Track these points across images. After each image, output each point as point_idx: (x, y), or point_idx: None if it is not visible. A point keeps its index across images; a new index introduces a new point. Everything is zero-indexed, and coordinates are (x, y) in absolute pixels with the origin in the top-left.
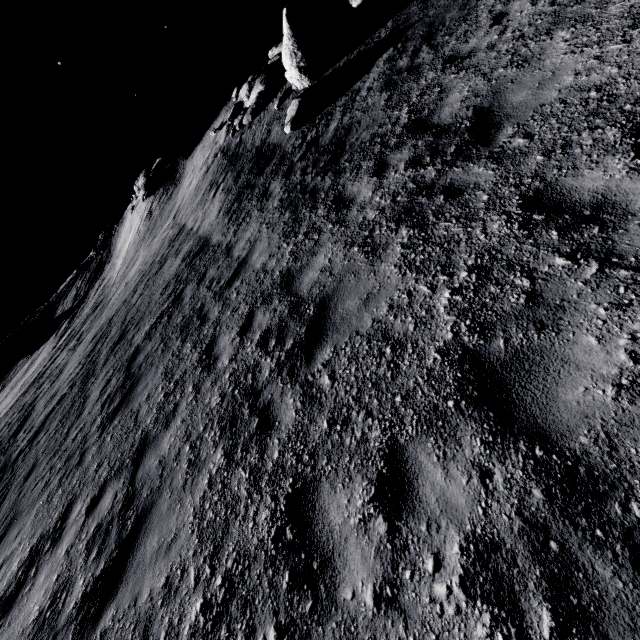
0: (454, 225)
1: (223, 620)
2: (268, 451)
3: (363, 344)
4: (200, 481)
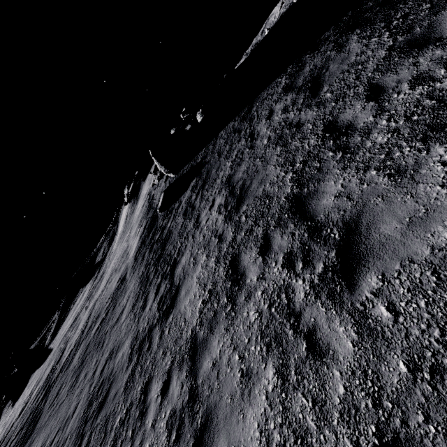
0: (139, 372)
1: None
2: None
3: (103, 424)
4: None
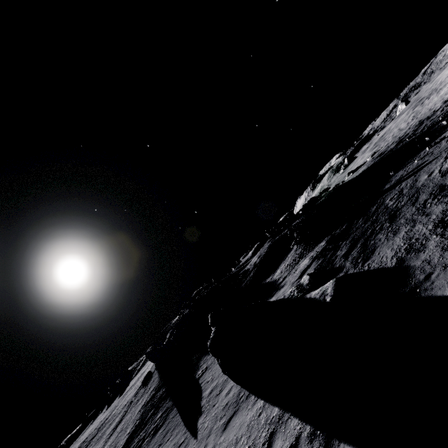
0: None
1: None
2: None
3: None
4: None
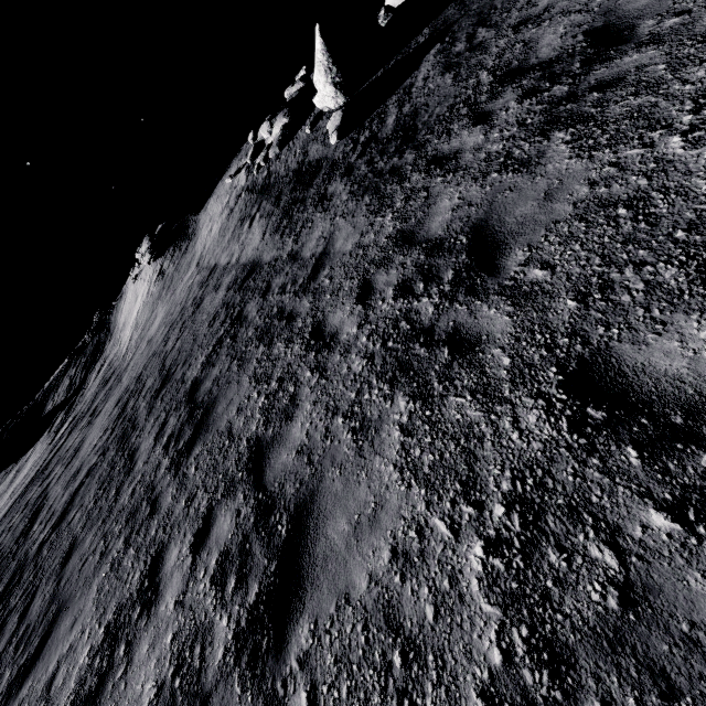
0: (634, 99)
1: (542, 545)
2: (489, 364)
3: (574, 224)
4: (386, 437)
